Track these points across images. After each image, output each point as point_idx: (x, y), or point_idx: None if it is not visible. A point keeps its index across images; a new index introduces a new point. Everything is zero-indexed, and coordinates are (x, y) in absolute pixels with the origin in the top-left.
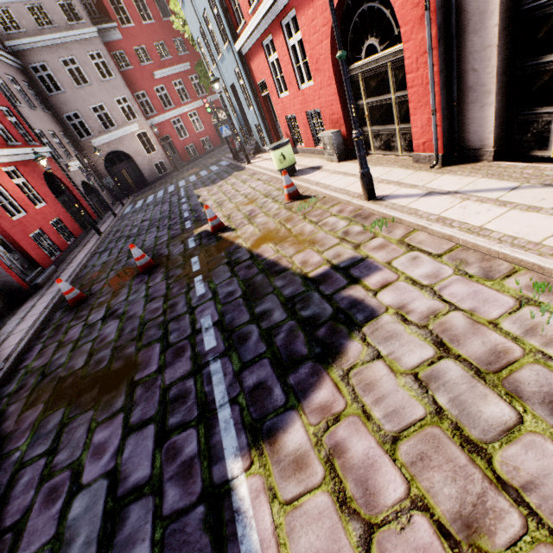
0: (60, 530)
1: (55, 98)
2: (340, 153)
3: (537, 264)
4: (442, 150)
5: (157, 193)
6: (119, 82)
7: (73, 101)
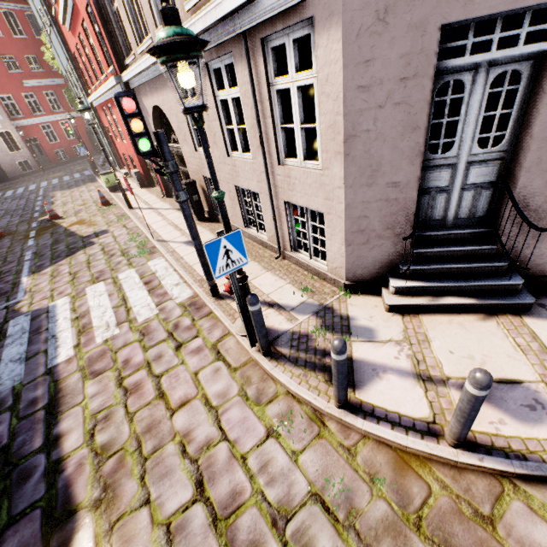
0: None
1: None
2: (141, 183)
3: (142, 230)
4: (165, 191)
5: (18, 190)
6: None
7: None
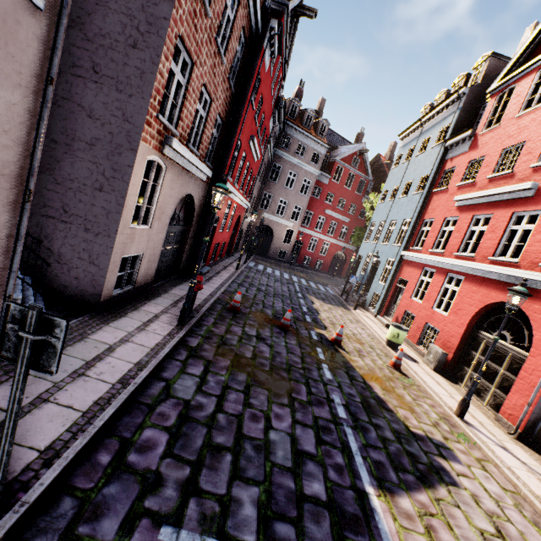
0: (266, 438)
1: (270, 182)
2: (437, 365)
3: None
4: (522, 429)
5: (275, 271)
6: (306, 200)
7: (275, 189)
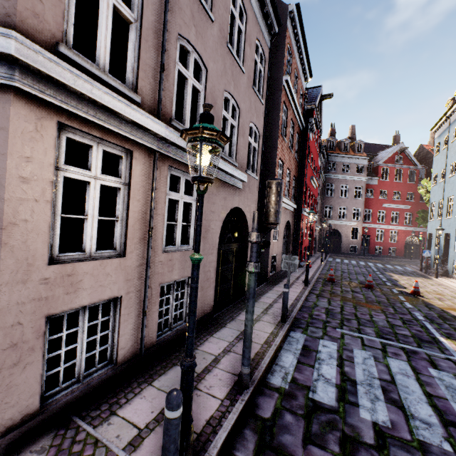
0: (371, 319)
1: (327, 198)
2: None
3: None
4: None
5: (351, 261)
6: (361, 201)
7: (333, 201)
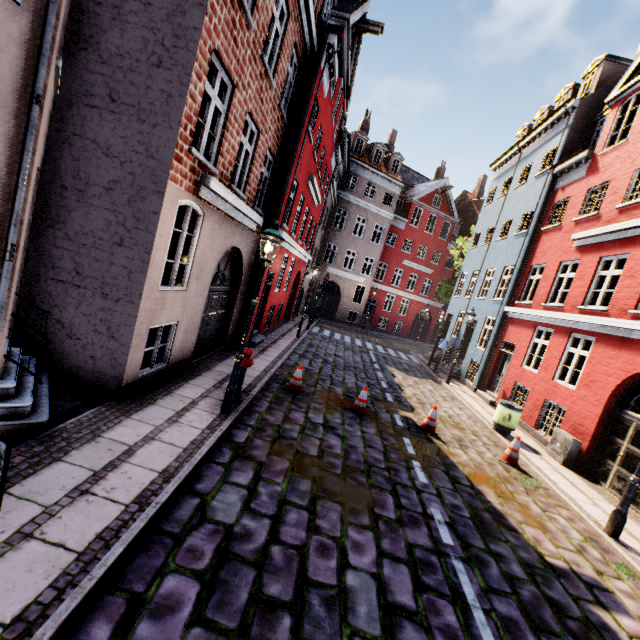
0: (341, 584)
1: (334, 231)
2: (568, 458)
3: None
4: None
5: (344, 336)
6: (378, 249)
7: (341, 239)
